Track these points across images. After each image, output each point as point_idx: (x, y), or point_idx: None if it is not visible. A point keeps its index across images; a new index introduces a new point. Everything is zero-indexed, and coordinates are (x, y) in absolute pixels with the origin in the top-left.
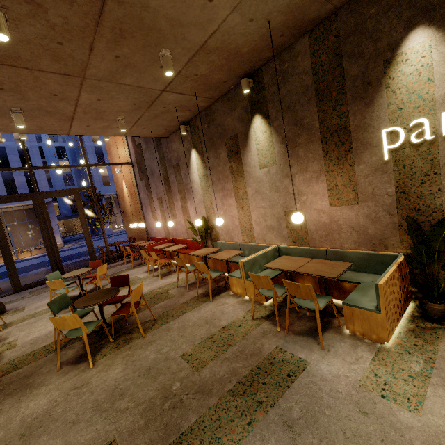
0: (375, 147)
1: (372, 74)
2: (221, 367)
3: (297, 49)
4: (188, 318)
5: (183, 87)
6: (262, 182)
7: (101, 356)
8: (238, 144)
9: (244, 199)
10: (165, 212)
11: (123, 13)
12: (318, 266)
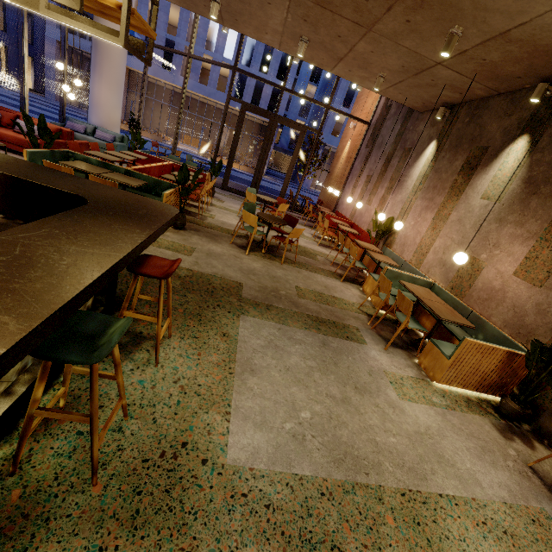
0: None
1: None
2: (313, 306)
3: None
4: (316, 276)
5: (463, 66)
6: (471, 213)
7: (254, 254)
8: (481, 160)
9: (441, 221)
10: (365, 193)
11: None
12: (442, 308)
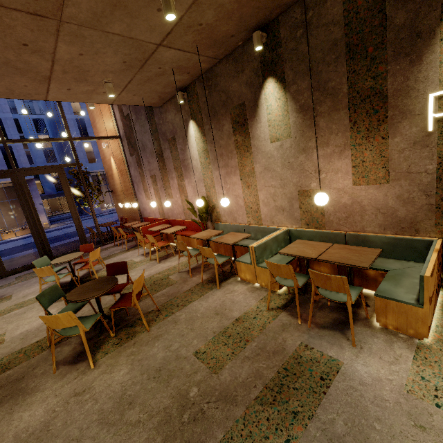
0: (417, 116)
1: (424, 21)
2: (242, 368)
3: None
4: (195, 308)
5: (183, 40)
6: (273, 158)
7: (103, 354)
8: (246, 114)
9: (250, 177)
10: (160, 191)
11: None
12: (342, 253)
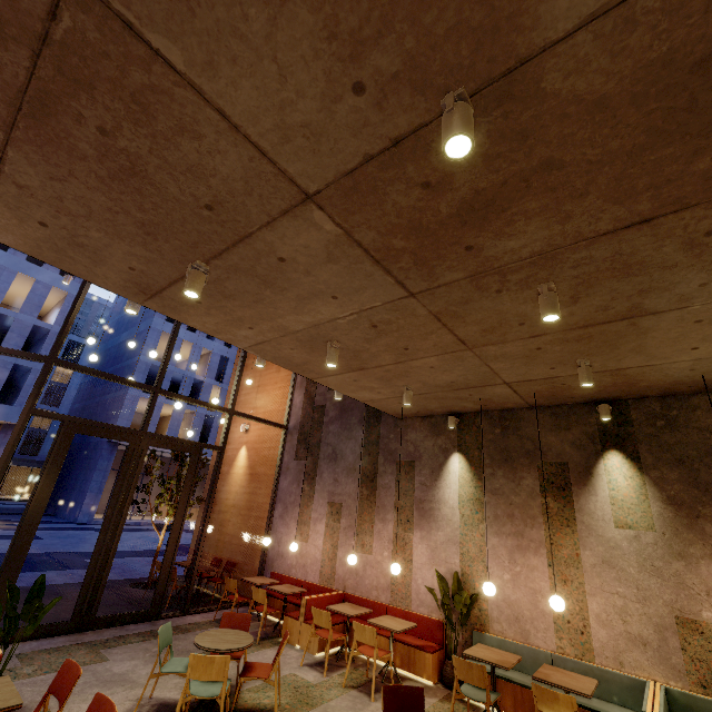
0: None
1: None
2: None
3: (694, 402)
4: None
5: (529, 387)
6: (620, 550)
7: None
8: (568, 477)
9: (571, 567)
10: (342, 533)
11: (617, 329)
12: None
